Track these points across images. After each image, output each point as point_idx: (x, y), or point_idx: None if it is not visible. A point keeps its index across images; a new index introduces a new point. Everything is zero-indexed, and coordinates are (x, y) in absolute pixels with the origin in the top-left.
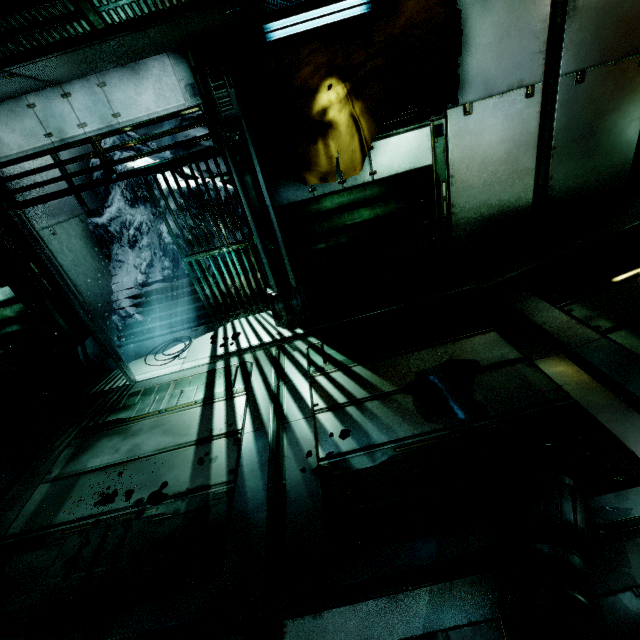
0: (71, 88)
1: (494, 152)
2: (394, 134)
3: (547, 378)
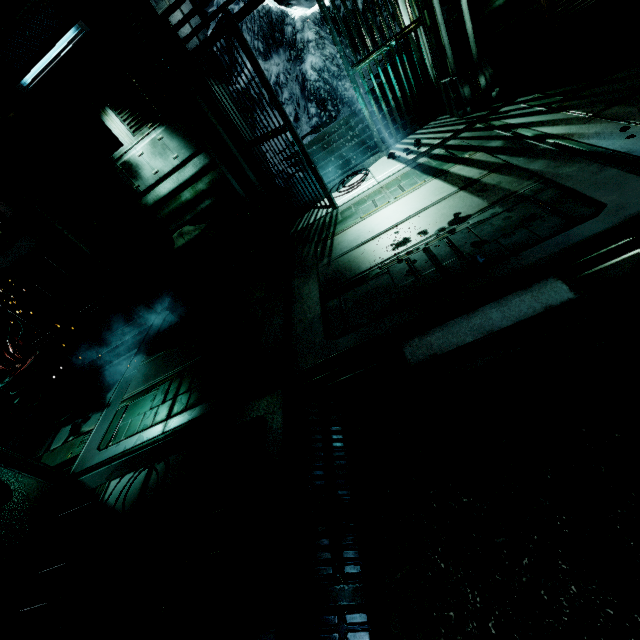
0: None
1: None
2: None
3: None
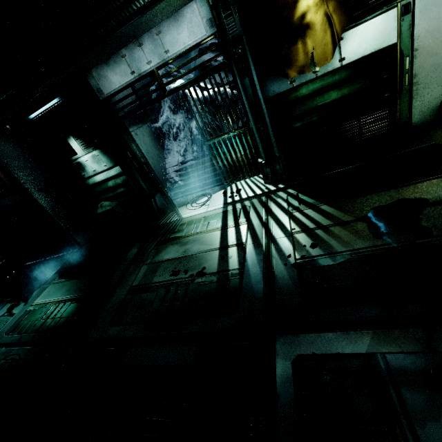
0: (143, 40)
1: None
2: (362, 22)
3: None
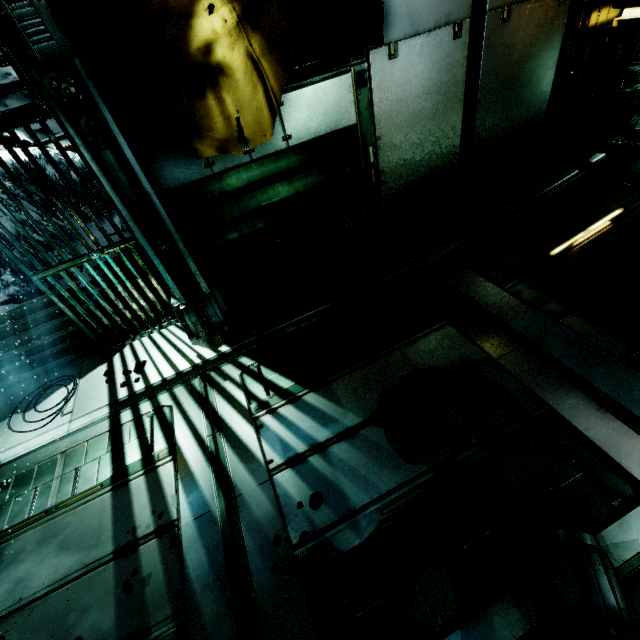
0: None
1: (422, 107)
2: (308, 83)
3: (516, 381)
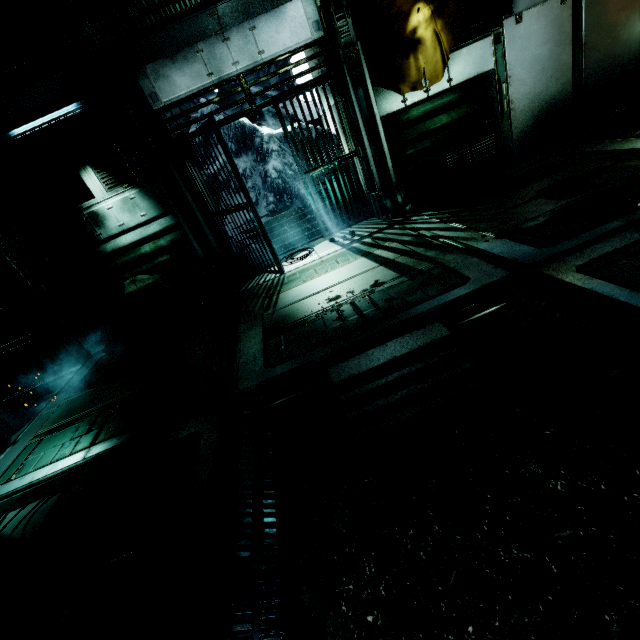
0: (230, 34)
1: (540, 52)
2: (465, 45)
3: None
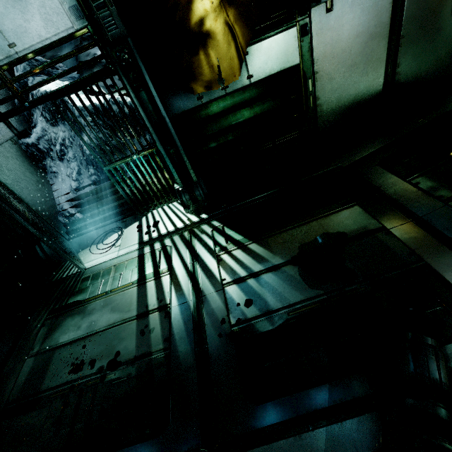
0: None
1: (352, 46)
2: (265, 38)
3: (402, 244)
